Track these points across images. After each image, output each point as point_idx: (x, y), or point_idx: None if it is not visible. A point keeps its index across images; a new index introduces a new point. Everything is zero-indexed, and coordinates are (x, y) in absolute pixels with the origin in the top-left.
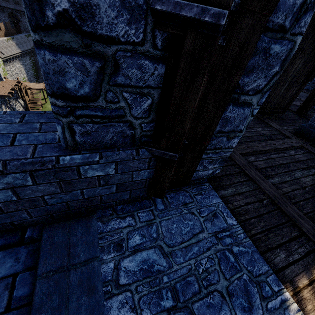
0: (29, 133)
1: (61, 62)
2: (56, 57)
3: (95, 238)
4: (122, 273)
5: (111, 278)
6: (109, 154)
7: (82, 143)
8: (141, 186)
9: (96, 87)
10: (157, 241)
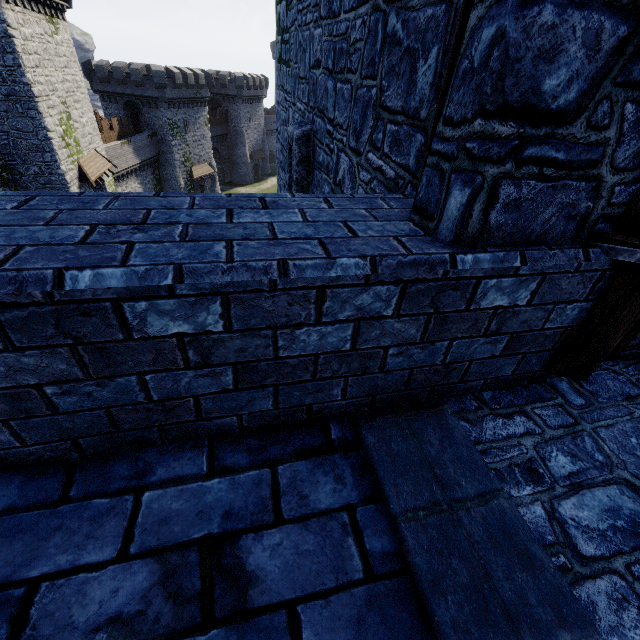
0: (363, 222)
1: (563, 29)
2: (560, 17)
3: (473, 451)
4: (574, 531)
5: (555, 540)
6: (537, 256)
7: (494, 228)
8: (547, 345)
9: (589, 90)
10: (613, 471)
